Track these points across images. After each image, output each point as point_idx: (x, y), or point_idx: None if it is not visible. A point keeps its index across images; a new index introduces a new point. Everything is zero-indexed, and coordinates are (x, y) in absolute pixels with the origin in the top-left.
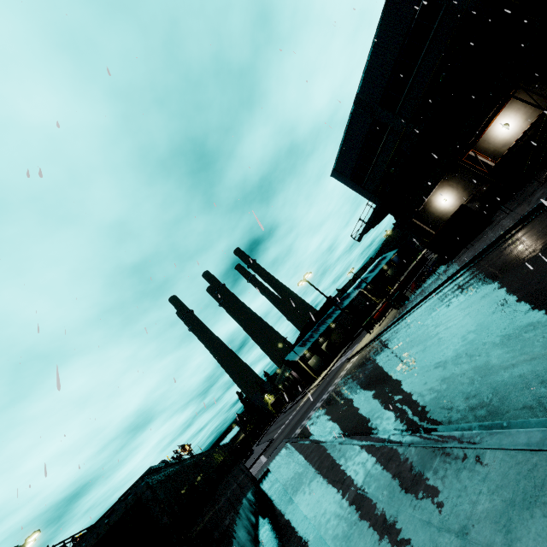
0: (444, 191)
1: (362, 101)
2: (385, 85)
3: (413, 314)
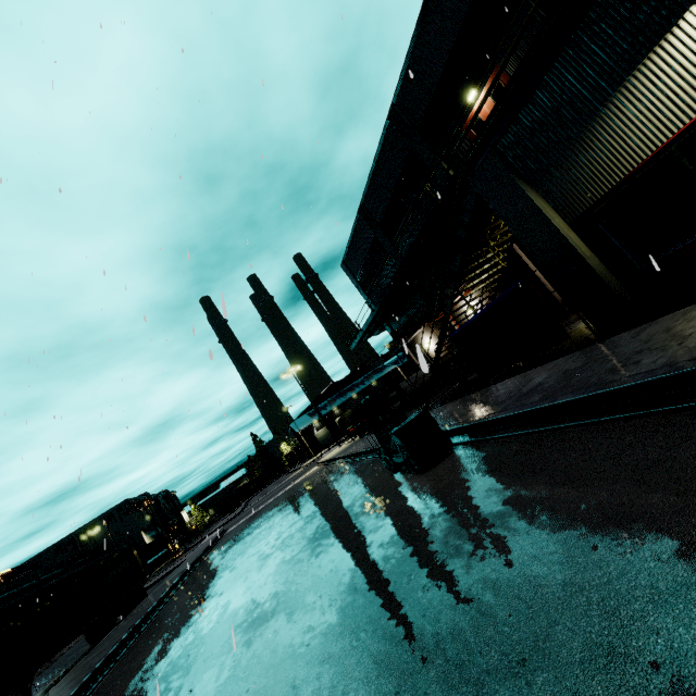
0: (428, 335)
1: (365, 213)
2: (385, 210)
3: (331, 468)
